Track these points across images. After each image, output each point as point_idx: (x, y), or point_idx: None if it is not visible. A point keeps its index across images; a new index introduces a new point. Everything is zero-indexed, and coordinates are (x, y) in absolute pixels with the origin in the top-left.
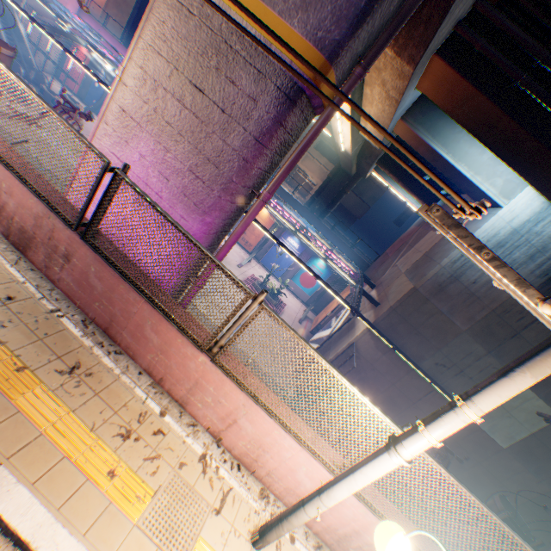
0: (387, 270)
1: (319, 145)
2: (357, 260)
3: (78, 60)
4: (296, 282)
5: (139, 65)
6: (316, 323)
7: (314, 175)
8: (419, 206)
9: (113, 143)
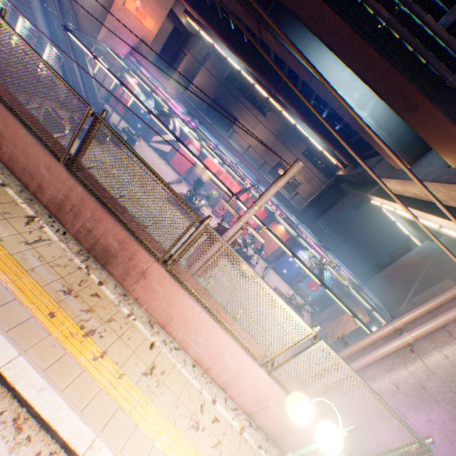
0: (403, 304)
1: (306, 151)
2: (358, 274)
3: (188, 149)
4: (302, 286)
5: (455, 366)
6: (334, 337)
7: (300, 175)
8: (408, 227)
9: (399, 401)
